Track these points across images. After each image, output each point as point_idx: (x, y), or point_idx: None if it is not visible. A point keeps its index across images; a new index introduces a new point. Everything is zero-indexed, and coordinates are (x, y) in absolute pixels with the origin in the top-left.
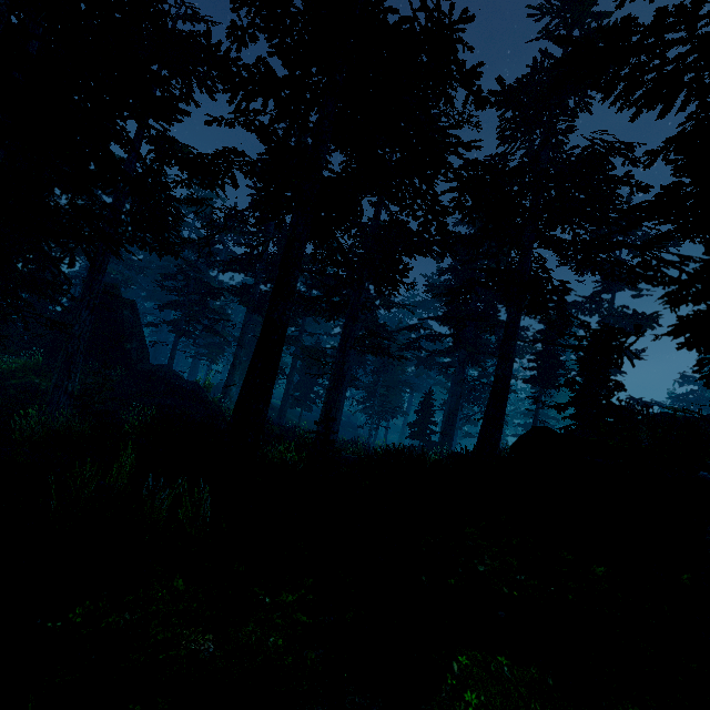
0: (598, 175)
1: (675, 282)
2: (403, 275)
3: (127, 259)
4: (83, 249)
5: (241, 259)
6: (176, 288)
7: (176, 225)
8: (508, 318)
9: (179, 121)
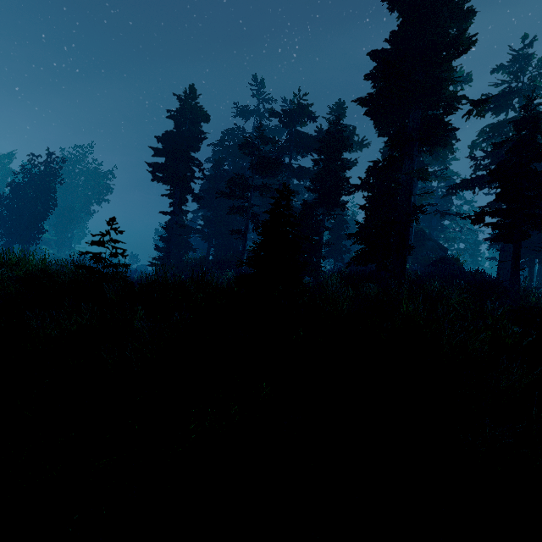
0: None
1: None
2: None
3: None
4: None
5: None
6: None
7: None
8: None
9: None
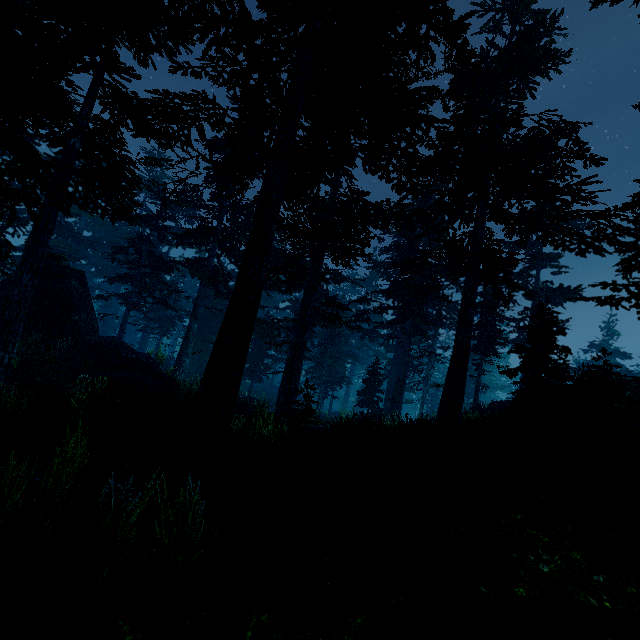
0: (553, 149)
1: (634, 248)
2: (364, 244)
3: (75, 232)
4: (26, 205)
5: (195, 231)
6: (128, 261)
7: (132, 188)
8: (466, 287)
9: (137, 77)
